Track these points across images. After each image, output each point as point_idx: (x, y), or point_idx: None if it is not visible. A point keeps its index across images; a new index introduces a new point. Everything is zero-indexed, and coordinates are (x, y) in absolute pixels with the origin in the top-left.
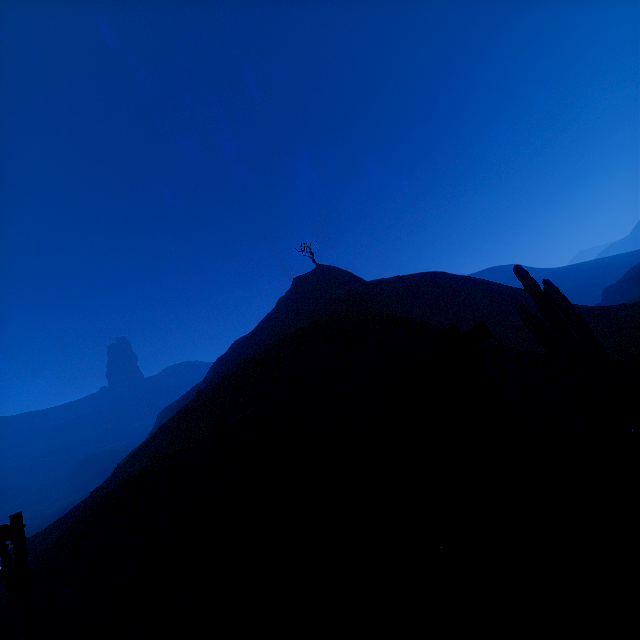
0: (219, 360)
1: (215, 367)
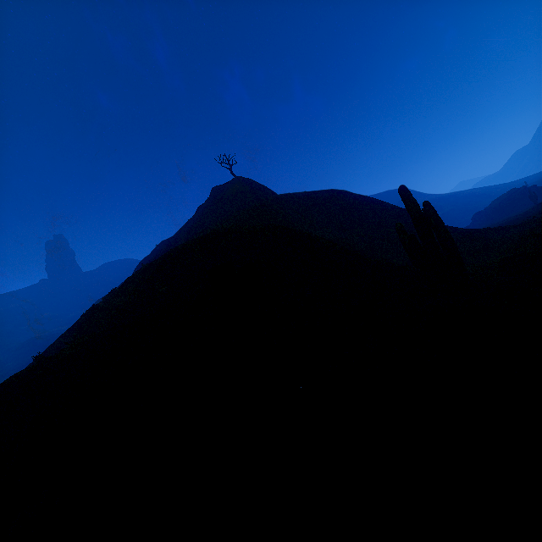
0: (144, 260)
1: (141, 266)
